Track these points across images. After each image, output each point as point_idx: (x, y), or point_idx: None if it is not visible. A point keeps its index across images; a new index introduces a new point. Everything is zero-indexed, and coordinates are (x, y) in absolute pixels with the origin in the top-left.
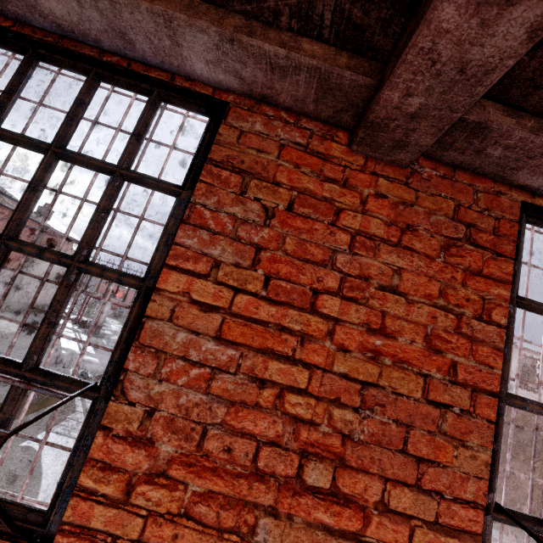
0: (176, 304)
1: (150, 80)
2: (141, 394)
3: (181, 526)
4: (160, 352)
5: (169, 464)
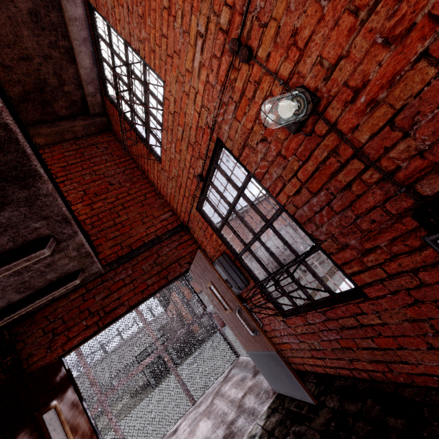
0: (122, 27)
1: (94, 35)
2: (138, 44)
3: (156, 29)
4: (130, 35)
5: (147, 33)
